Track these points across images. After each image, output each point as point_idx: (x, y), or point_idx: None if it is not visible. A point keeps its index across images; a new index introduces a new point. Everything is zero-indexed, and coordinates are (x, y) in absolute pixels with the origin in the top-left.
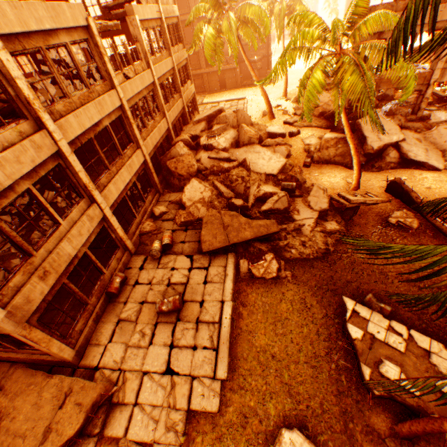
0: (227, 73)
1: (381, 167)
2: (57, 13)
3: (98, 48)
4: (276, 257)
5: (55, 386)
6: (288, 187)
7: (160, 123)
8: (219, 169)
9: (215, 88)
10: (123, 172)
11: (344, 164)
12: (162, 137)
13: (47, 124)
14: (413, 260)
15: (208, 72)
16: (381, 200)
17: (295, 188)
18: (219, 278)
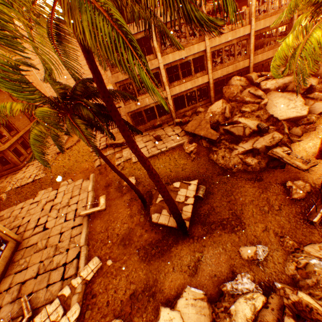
0: None
1: None
2: None
3: None
4: (204, 152)
5: None
6: (261, 127)
7: (239, 62)
8: (241, 100)
9: None
10: (188, 83)
11: None
12: (237, 72)
13: (158, 57)
14: None
15: None
16: (297, 165)
17: (263, 130)
18: (176, 141)
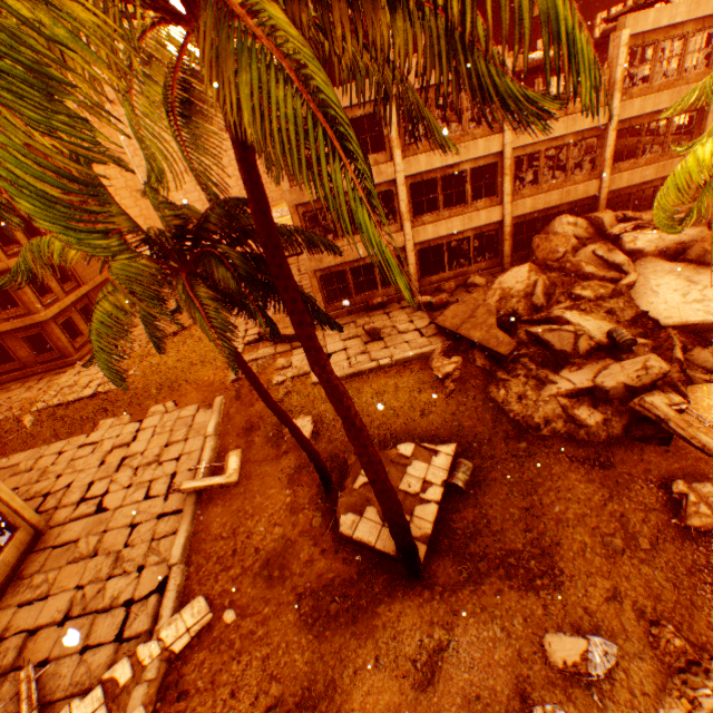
0: None
1: None
2: None
3: None
4: (478, 379)
5: None
6: (617, 337)
7: (577, 185)
8: (573, 269)
9: None
10: (455, 220)
11: None
12: (568, 205)
13: (395, 159)
14: None
15: None
16: (704, 443)
17: (623, 345)
18: (415, 346)
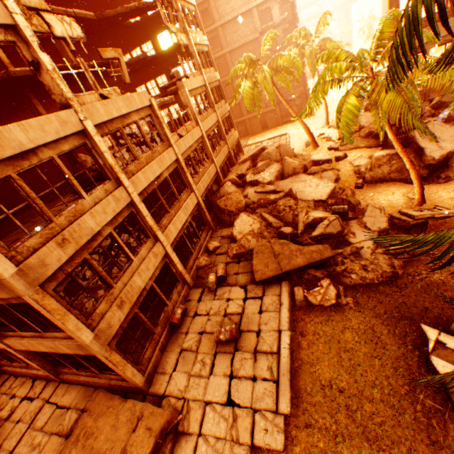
0: (267, 115)
1: (449, 176)
2: (130, 101)
3: (158, 119)
4: (334, 283)
5: (129, 410)
6: (339, 210)
7: (210, 168)
8: (266, 201)
9: (257, 130)
10: (180, 213)
11: (402, 179)
12: (211, 180)
13: (124, 182)
14: (433, 247)
15: (249, 117)
16: (453, 211)
17: (347, 211)
18: (274, 307)
